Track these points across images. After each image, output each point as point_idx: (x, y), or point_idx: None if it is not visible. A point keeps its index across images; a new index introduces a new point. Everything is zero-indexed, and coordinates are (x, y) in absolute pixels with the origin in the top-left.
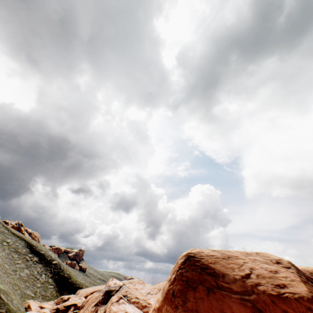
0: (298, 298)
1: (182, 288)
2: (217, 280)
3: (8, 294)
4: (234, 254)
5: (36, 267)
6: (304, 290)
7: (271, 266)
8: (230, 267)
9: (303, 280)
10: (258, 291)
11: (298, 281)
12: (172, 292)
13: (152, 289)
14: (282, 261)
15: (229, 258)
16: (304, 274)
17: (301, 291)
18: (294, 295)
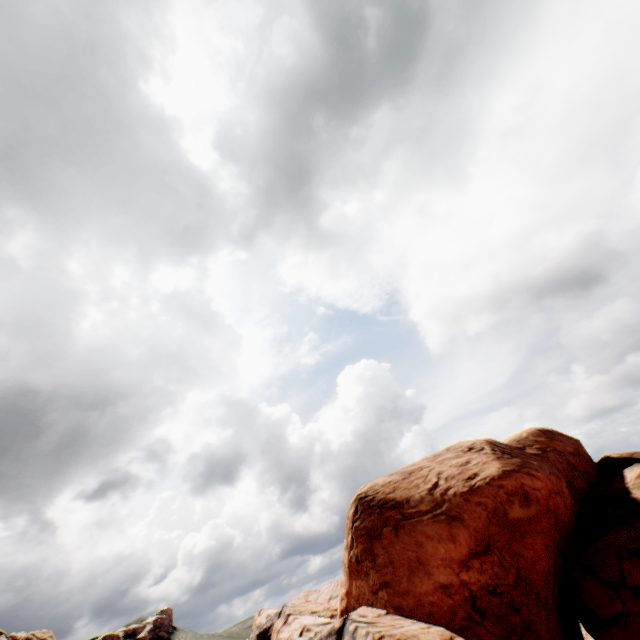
0: (489, 481)
1: (365, 545)
2: (403, 510)
3: None
4: (419, 465)
5: None
6: (495, 468)
7: (462, 458)
8: (414, 486)
9: (496, 457)
10: (450, 497)
11: (490, 461)
12: (355, 560)
13: (334, 589)
14: (475, 444)
15: (410, 475)
16: (506, 447)
17: (492, 471)
18: (486, 479)
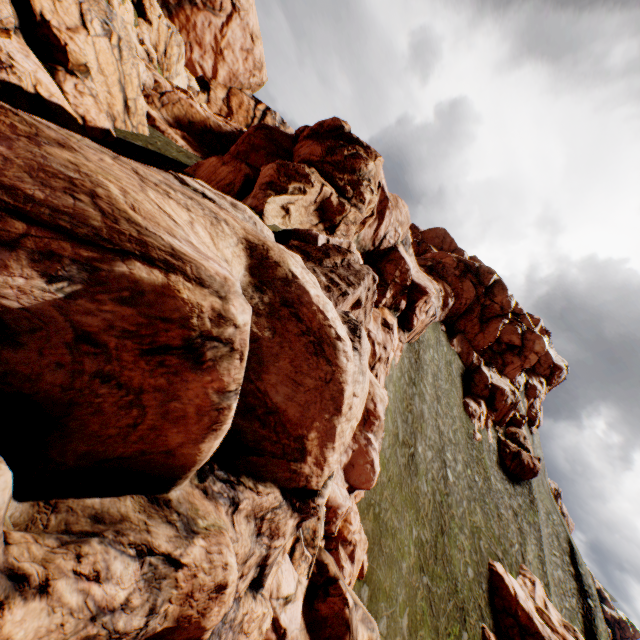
0: None
1: None
2: None
3: (549, 585)
4: None
5: (568, 581)
6: None
7: None
8: None
9: None
10: None
11: None
12: None
13: None
14: None
15: None
16: None
17: None
18: None
